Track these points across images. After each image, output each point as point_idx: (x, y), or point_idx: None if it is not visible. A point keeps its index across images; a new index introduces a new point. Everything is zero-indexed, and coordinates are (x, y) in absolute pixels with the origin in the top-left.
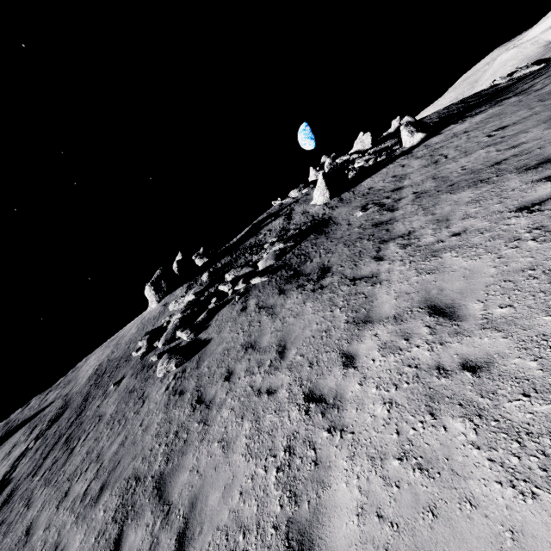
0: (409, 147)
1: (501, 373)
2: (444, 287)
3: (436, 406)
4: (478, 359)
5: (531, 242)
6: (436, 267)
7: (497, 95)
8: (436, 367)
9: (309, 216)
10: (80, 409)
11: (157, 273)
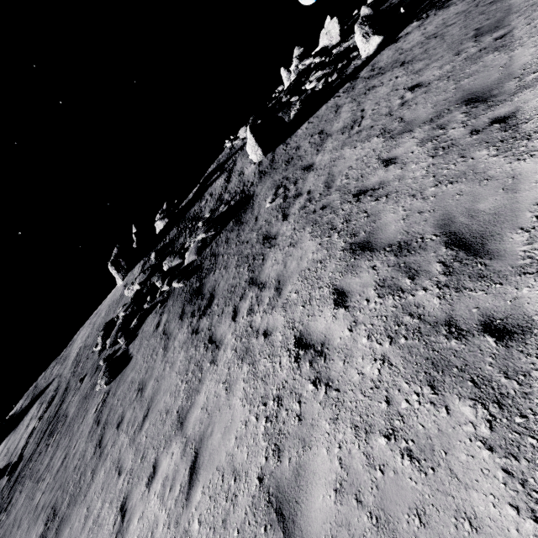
0: (363, 60)
1: None
2: (214, 430)
3: None
4: None
5: (264, 423)
6: (232, 384)
7: None
8: None
9: (241, 183)
10: (62, 398)
11: (114, 251)
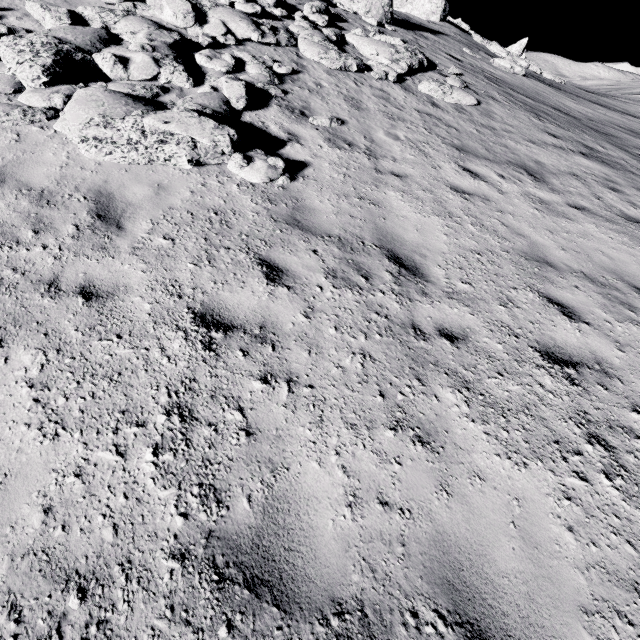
0: None
1: None
2: None
3: None
4: None
5: None
6: None
7: None
8: None
9: None
10: None
11: None
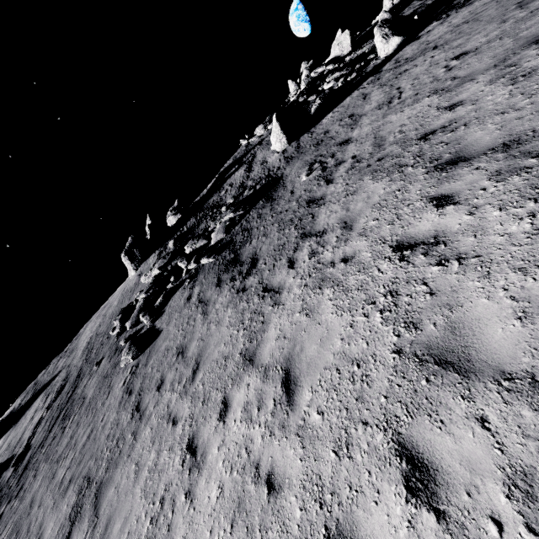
0: (383, 59)
1: (280, 508)
2: (305, 346)
3: (237, 518)
4: (278, 476)
5: (378, 315)
6: (314, 308)
7: None
8: (256, 464)
9: (266, 169)
10: (75, 385)
11: (128, 241)
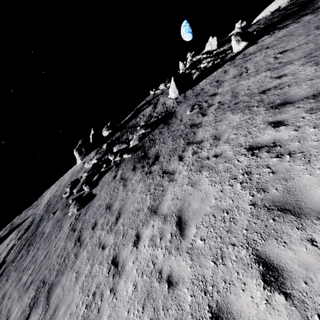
0: (235, 53)
1: (176, 296)
2: (191, 203)
3: (147, 303)
4: (174, 277)
5: (239, 185)
6: (196, 182)
7: (305, 6)
8: (159, 270)
9: (165, 107)
10: (37, 225)
11: (79, 143)
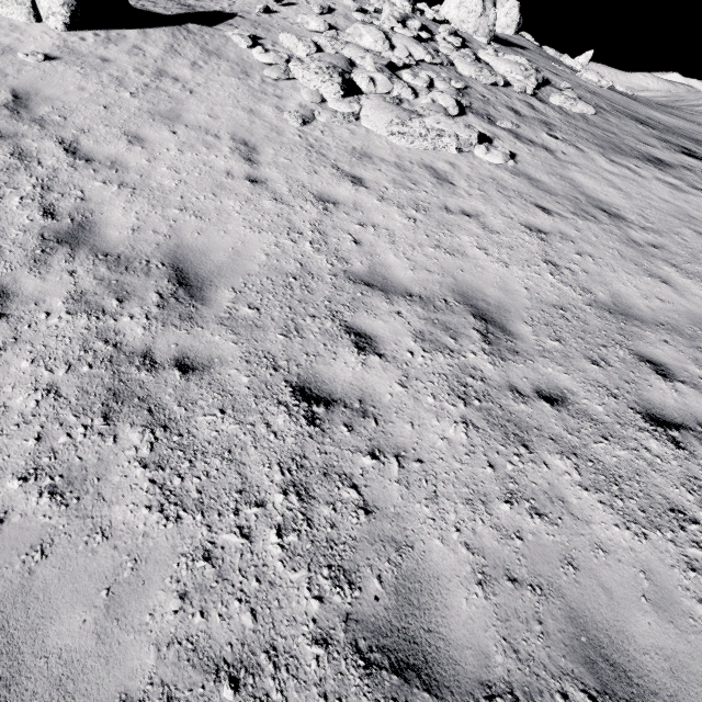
0: None
1: None
2: None
3: None
4: None
5: None
6: None
7: None
8: None
9: None
10: None
11: (518, 5)
